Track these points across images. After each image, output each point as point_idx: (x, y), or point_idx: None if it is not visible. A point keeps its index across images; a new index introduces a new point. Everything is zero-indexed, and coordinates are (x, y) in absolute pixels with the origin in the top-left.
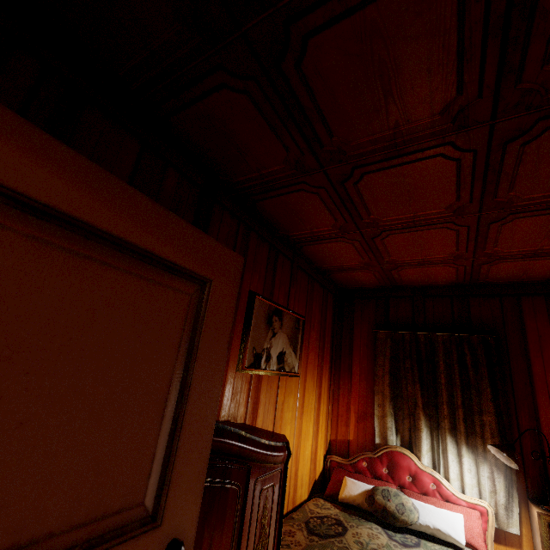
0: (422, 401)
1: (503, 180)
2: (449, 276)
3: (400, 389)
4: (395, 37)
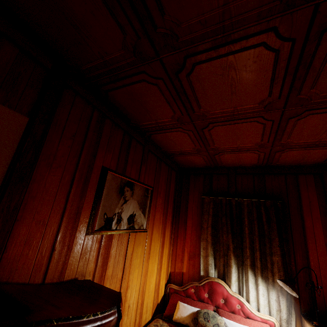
0: (232, 246)
1: (309, 75)
2: (253, 160)
3: (218, 237)
4: None
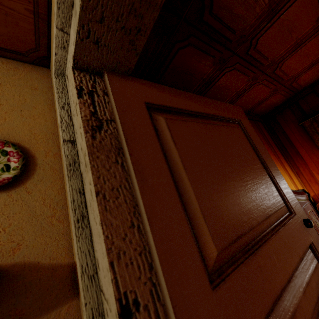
0: None
1: None
2: None
3: None
4: None
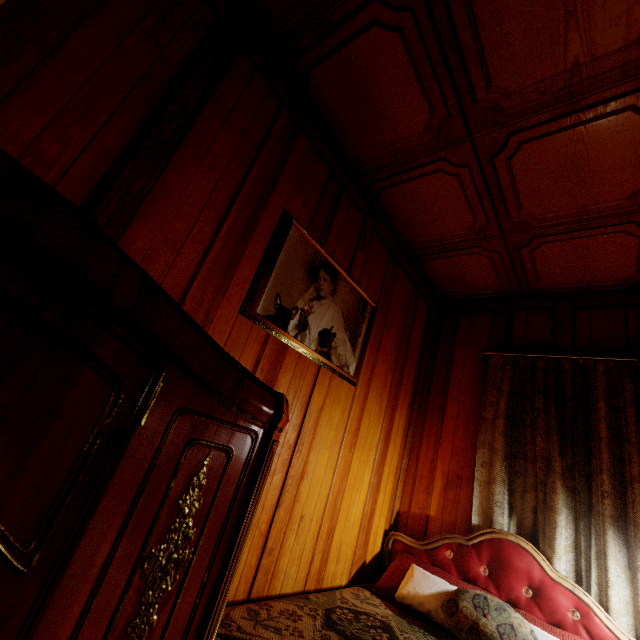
0: (561, 463)
1: None
2: (623, 262)
3: (521, 444)
4: None
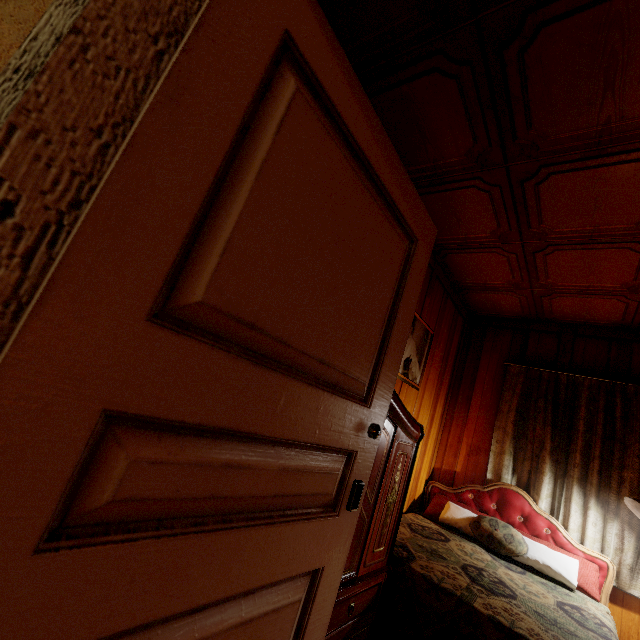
0: (551, 445)
1: None
2: (613, 313)
3: (525, 429)
4: (636, 29)
